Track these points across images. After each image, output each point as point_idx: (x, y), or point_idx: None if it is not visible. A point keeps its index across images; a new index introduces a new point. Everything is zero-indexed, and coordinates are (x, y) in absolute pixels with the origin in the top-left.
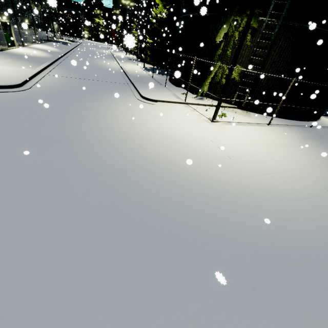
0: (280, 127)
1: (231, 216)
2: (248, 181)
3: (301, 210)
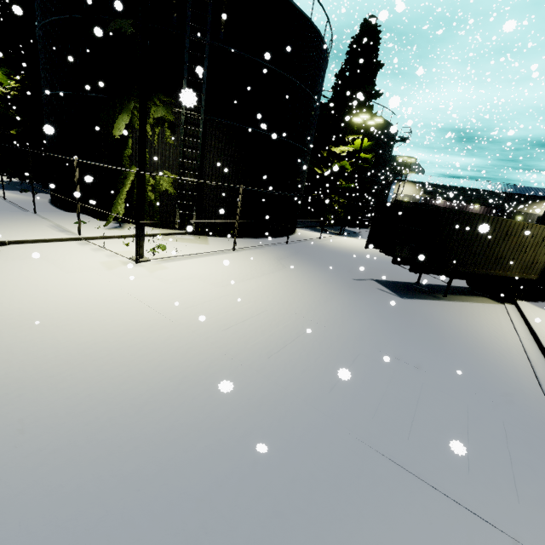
0: (250, 250)
1: (162, 441)
2: (201, 351)
3: (283, 367)
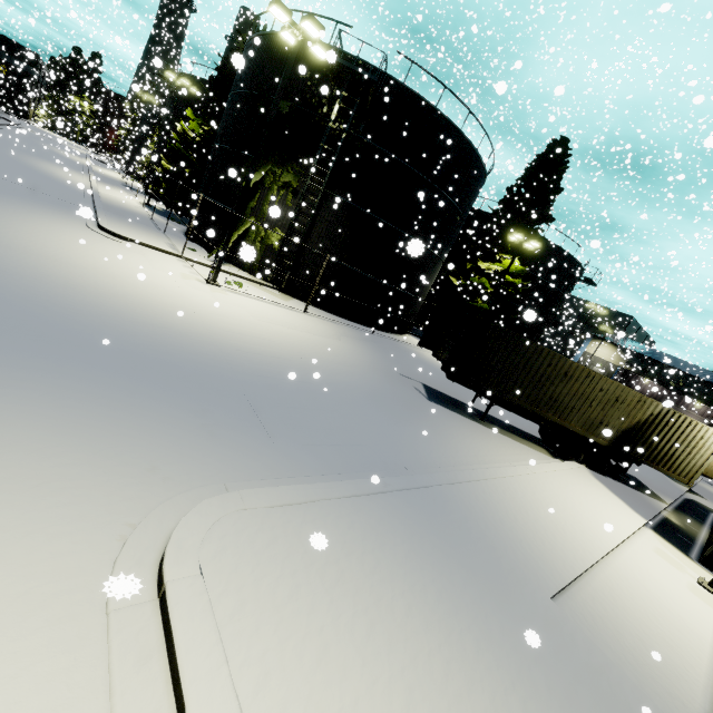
0: (321, 319)
1: (130, 332)
2: (196, 327)
3: (241, 356)
